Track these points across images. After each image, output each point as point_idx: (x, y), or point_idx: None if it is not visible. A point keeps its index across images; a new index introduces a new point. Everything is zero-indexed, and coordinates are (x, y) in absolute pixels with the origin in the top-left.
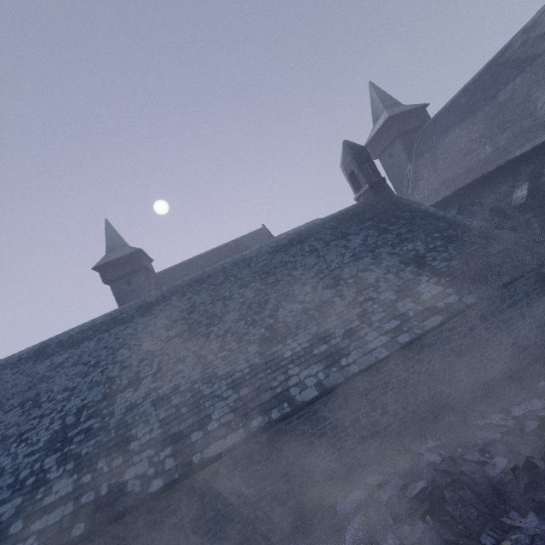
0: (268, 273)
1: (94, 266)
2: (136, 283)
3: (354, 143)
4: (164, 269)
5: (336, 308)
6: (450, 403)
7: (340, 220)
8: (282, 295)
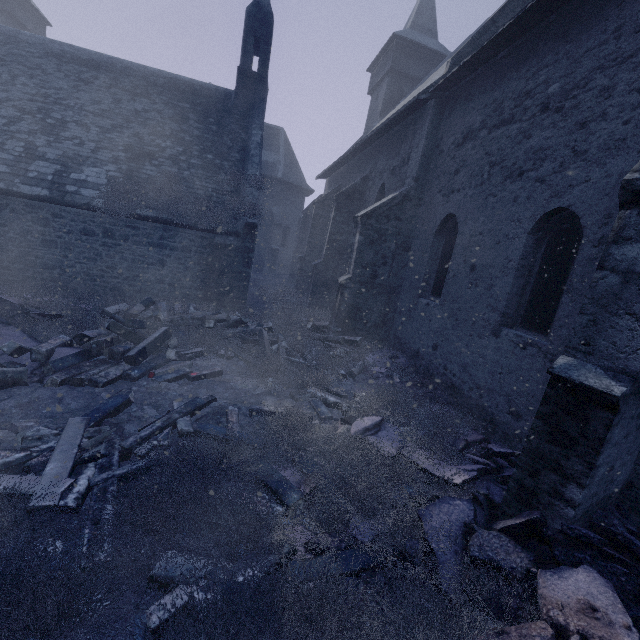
0: (1, 61)
1: None
2: None
3: (268, 3)
4: None
5: None
6: (2, 275)
7: (173, 84)
8: None
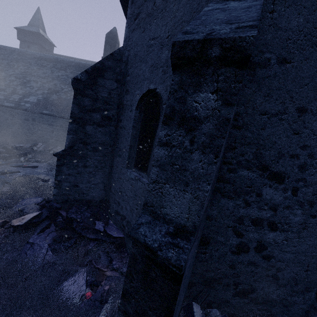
0: (17, 61)
1: (16, 27)
2: (32, 49)
3: (115, 31)
4: (53, 53)
5: (2, 83)
6: None
7: (78, 65)
8: (1, 69)
